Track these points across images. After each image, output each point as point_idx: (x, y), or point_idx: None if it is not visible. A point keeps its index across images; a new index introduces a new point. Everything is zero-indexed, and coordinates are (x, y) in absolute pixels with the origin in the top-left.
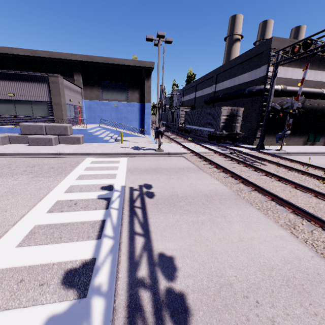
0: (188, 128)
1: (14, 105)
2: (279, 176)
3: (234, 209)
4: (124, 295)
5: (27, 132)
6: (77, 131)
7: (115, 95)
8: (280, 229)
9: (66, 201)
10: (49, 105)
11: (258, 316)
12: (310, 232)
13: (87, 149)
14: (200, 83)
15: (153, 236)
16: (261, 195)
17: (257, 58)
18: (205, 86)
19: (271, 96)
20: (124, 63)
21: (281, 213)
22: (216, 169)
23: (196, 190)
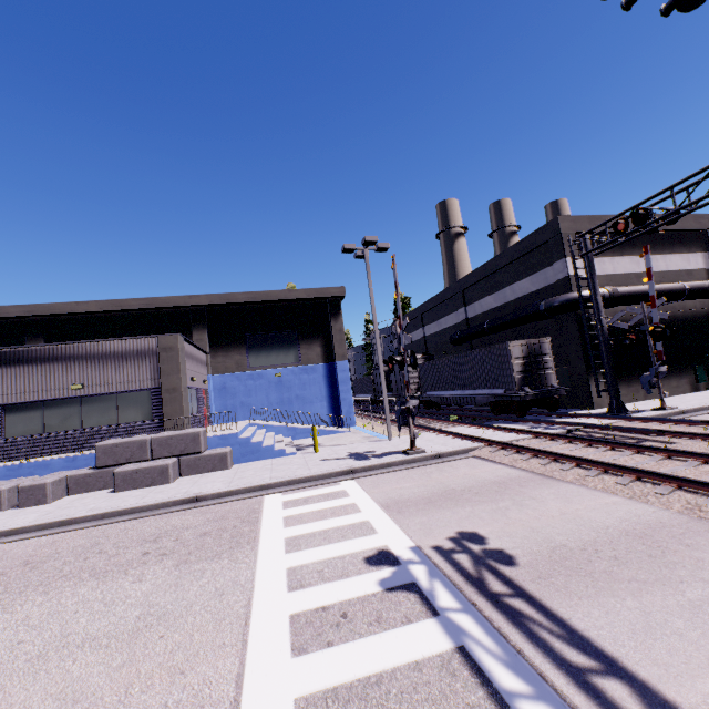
0: (433, 398)
1: (80, 408)
2: None
3: None
4: None
5: (109, 462)
6: (218, 440)
7: (274, 356)
8: None
9: (316, 614)
10: (154, 396)
11: None
12: None
13: (252, 477)
14: (429, 309)
15: (638, 671)
16: None
17: (539, 251)
18: (443, 313)
19: (600, 308)
20: (288, 296)
21: None
22: (582, 469)
23: (594, 526)
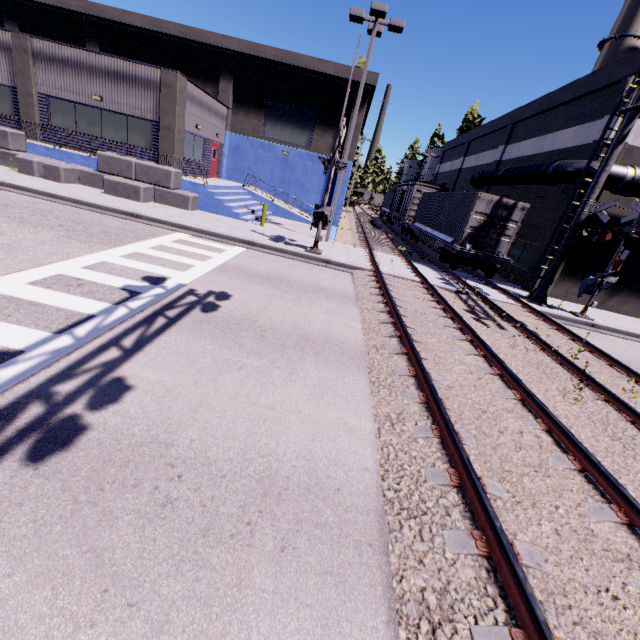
0: (416, 229)
1: (100, 119)
2: (489, 348)
3: (327, 369)
4: (9, 400)
5: (106, 170)
6: (190, 185)
7: (288, 133)
8: (368, 420)
9: (70, 279)
10: (155, 129)
11: (157, 489)
12: (412, 438)
13: (188, 219)
14: (478, 137)
15: (138, 357)
16: (406, 365)
17: (606, 93)
18: (486, 147)
19: (595, 189)
20: (316, 67)
21: (402, 399)
22: (383, 306)
23: (300, 325)
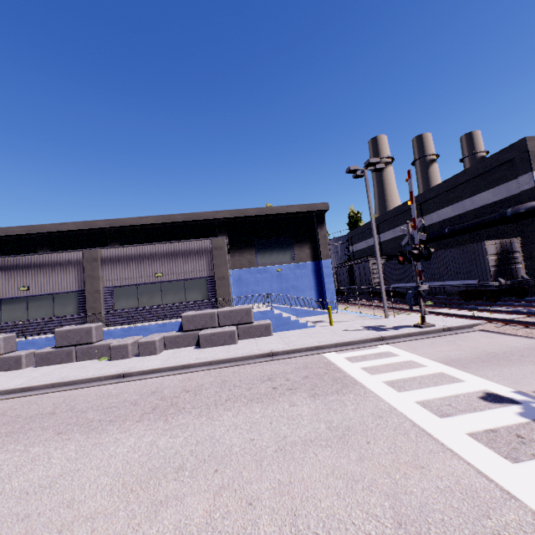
0: (398, 289)
1: (160, 290)
2: None
3: None
4: None
5: (191, 327)
6: (259, 314)
7: (275, 256)
8: None
9: (490, 434)
10: (209, 282)
11: None
12: None
13: (301, 341)
14: (385, 220)
15: None
16: None
17: (502, 168)
18: (399, 223)
19: None
20: (286, 210)
21: None
22: None
23: None
